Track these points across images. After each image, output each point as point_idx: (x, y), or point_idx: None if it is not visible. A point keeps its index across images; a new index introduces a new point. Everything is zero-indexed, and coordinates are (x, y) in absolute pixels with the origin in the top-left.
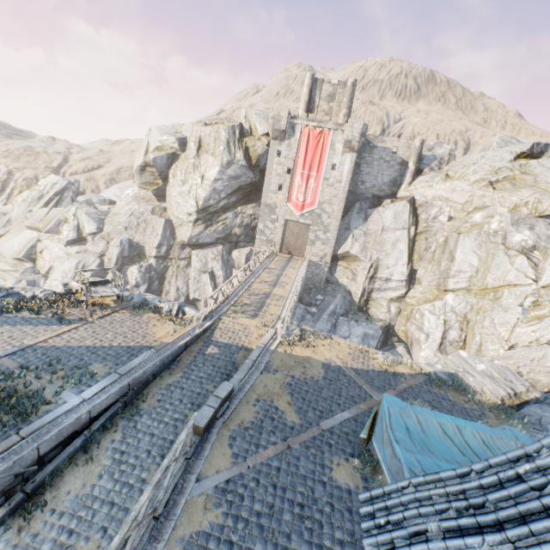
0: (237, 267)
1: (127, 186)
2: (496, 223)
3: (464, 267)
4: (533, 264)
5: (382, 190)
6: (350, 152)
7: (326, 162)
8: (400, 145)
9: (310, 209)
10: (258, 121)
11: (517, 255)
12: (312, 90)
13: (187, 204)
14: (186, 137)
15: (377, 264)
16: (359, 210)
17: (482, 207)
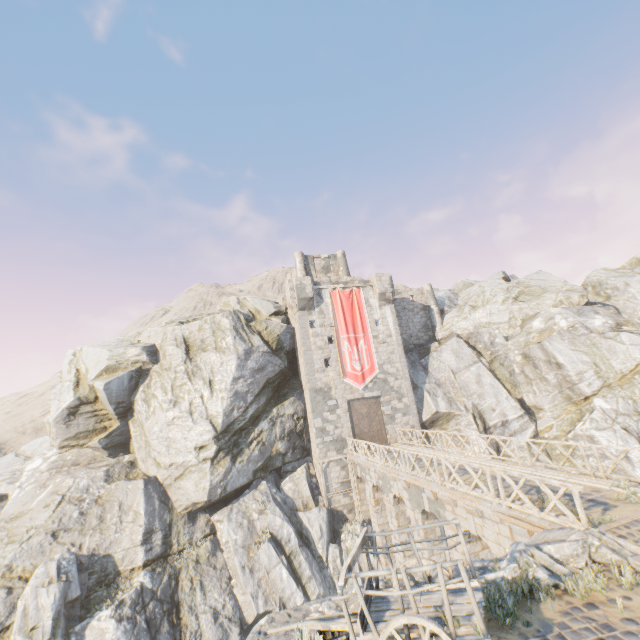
0: (303, 507)
1: (5, 465)
2: (563, 321)
3: (580, 367)
4: (639, 334)
5: (420, 337)
6: (386, 304)
7: (368, 320)
8: (414, 293)
9: (372, 376)
10: (258, 303)
11: (618, 334)
12: (305, 266)
13: (192, 432)
14: (154, 344)
15: (478, 411)
16: (412, 363)
17: (531, 316)
